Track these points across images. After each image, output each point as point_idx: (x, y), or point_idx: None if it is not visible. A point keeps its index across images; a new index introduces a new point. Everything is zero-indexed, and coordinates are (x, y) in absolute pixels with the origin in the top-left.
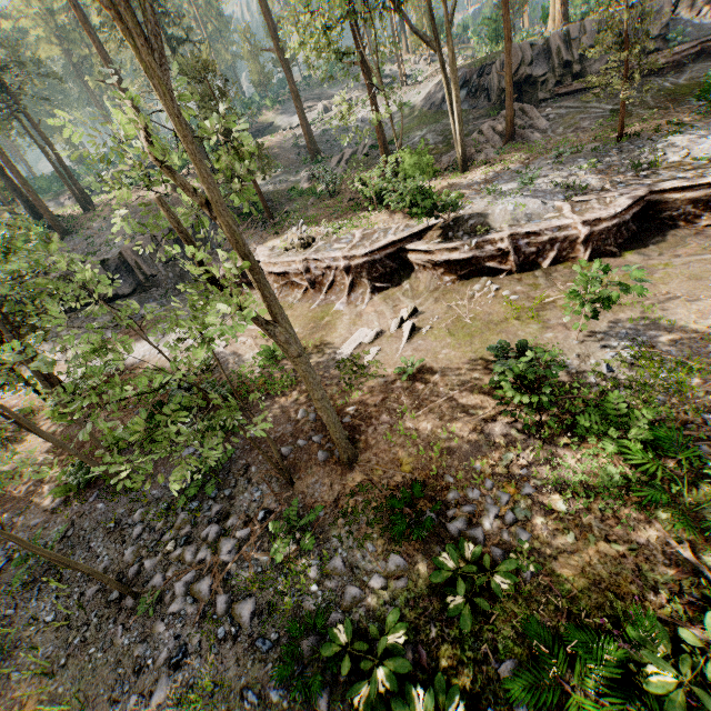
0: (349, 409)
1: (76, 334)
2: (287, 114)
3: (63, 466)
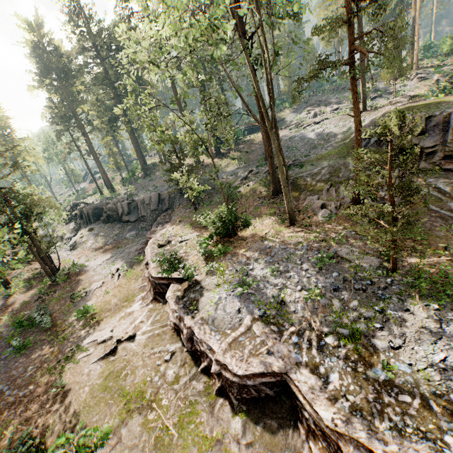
0: (31, 387)
1: (103, 236)
2: (295, 113)
3: (10, 317)
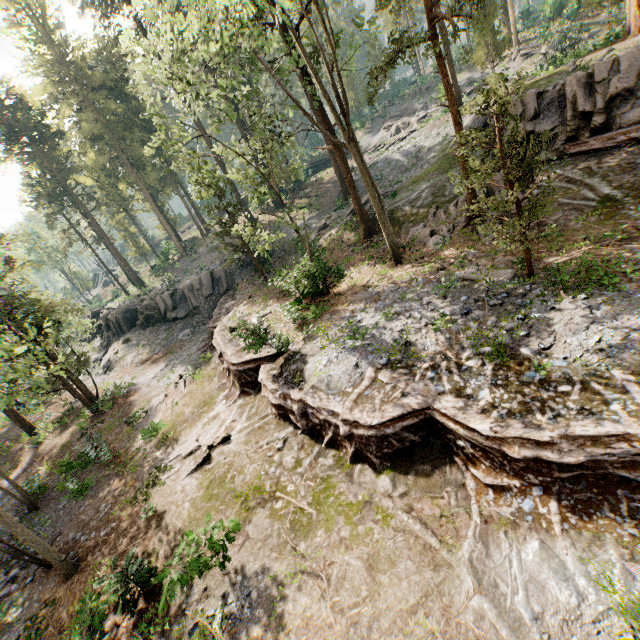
0: (111, 524)
1: (145, 345)
2: (371, 134)
3: (50, 466)
